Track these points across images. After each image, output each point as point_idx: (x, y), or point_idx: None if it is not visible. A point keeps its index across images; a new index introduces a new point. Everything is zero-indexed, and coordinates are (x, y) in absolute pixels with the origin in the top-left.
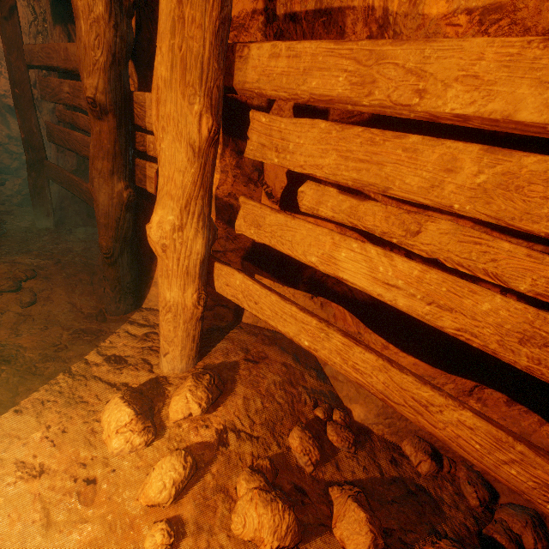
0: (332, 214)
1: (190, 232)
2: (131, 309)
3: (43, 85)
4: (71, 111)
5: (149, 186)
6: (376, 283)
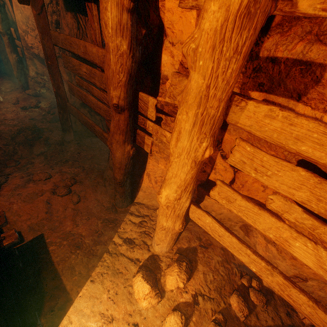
0: (294, 221)
1: (183, 199)
2: (129, 204)
3: (65, 60)
4: (87, 83)
5: (146, 149)
6: (320, 269)
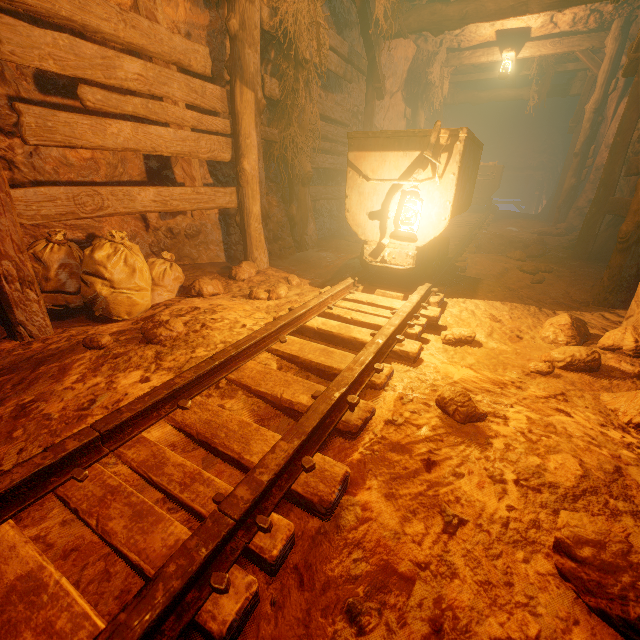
0: None
1: None
2: (618, 306)
3: None
4: None
5: None
6: None
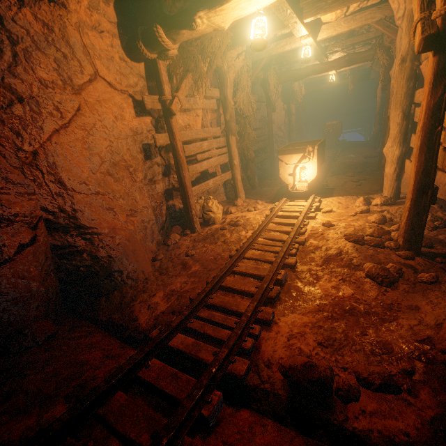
0: None
1: (394, 148)
2: None
3: None
4: None
5: None
6: None
